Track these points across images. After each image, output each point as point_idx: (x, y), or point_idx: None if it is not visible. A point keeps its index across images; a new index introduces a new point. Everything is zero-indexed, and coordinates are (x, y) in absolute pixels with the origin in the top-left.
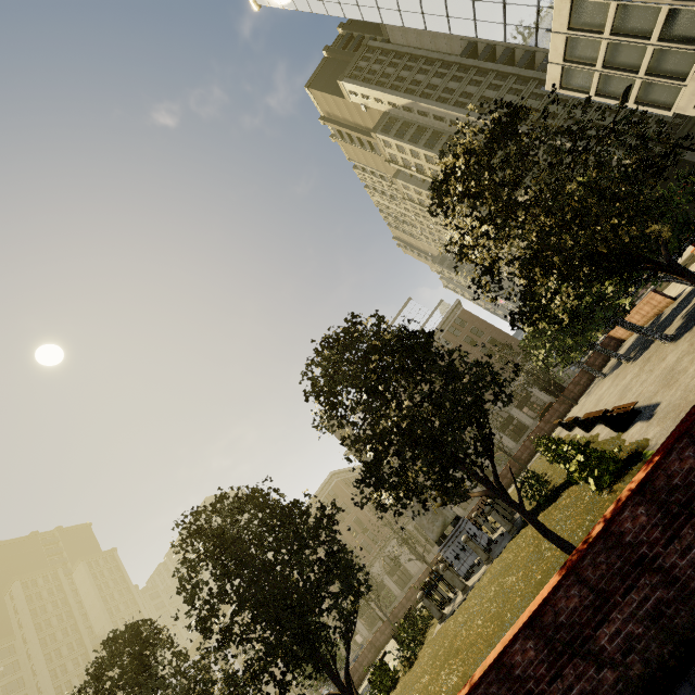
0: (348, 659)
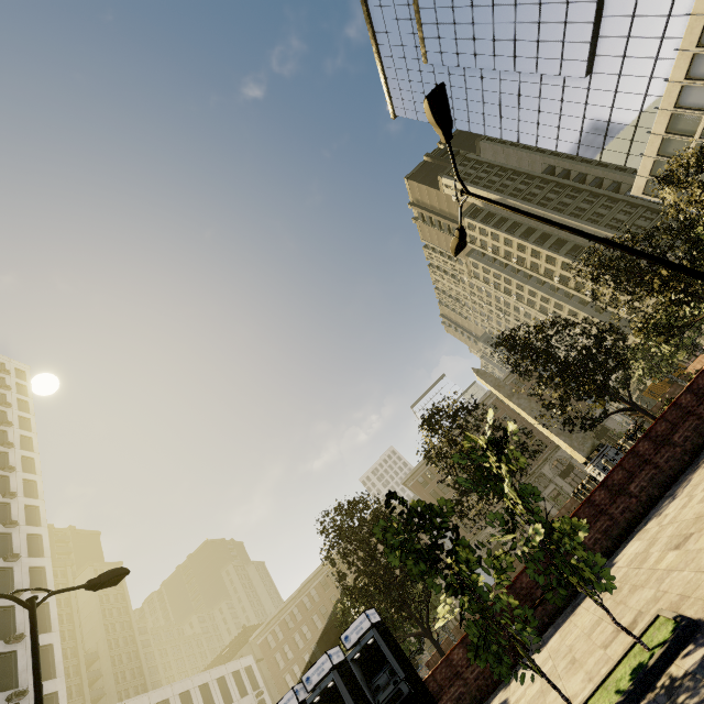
0: (630, 394)
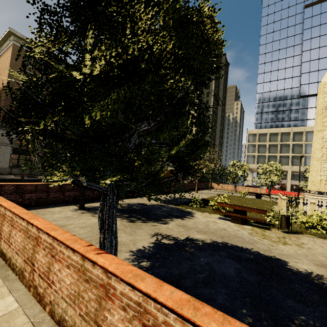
0: None
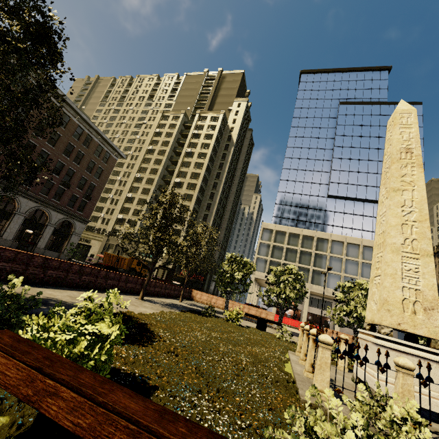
0: None
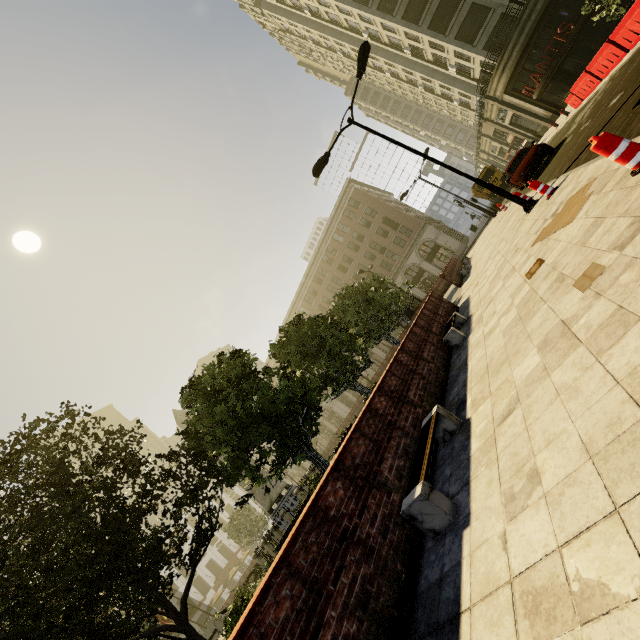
0: None
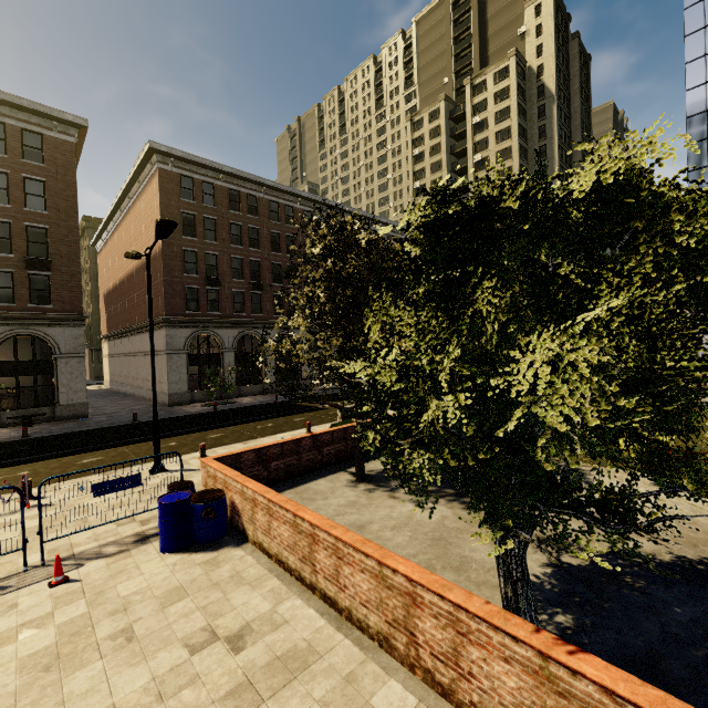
0: None
